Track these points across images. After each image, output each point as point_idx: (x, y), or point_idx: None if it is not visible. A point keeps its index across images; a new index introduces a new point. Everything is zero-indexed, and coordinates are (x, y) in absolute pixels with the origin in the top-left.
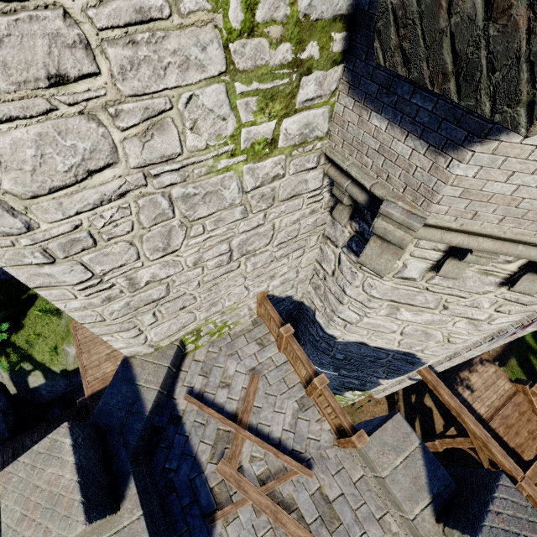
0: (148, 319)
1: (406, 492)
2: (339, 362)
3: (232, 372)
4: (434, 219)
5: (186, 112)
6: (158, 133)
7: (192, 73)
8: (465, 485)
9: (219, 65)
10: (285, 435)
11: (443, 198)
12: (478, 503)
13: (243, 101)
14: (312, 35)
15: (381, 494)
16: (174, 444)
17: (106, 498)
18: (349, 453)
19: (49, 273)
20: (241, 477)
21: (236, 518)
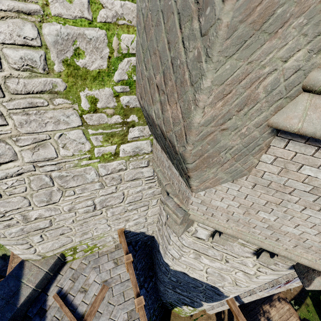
0: (37, 239)
1: None
2: (174, 283)
3: (92, 281)
4: (192, 212)
5: (59, 140)
6: (42, 148)
7: (62, 125)
8: None
9: (78, 122)
10: None
11: (193, 202)
12: None
13: (94, 137)
14: (132, 112)
15: None
16: None
17: None
18: None
19: None
20: None
21: None
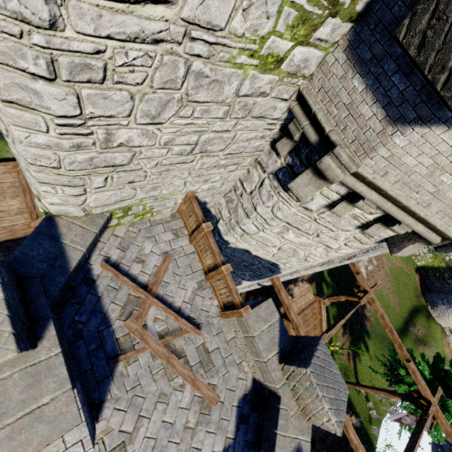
0: (99, 182)
1: (266, 346)
2: None
3: (148, 251)
4: (362, 169)
5: None
6: None
7: None
8: (298, 344)
9: None
10: (184, 306)
11: (376, 156)
12: (308, 352)
13: (288, 10)
14: None
15: (244, 348)
16: (85, 301)
17: (28, 335)
18: (227, 322)
19: (37, 90)
20: (145, 331)
21: (136, 361)
